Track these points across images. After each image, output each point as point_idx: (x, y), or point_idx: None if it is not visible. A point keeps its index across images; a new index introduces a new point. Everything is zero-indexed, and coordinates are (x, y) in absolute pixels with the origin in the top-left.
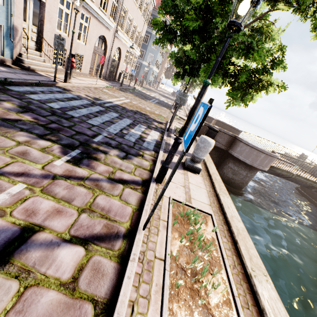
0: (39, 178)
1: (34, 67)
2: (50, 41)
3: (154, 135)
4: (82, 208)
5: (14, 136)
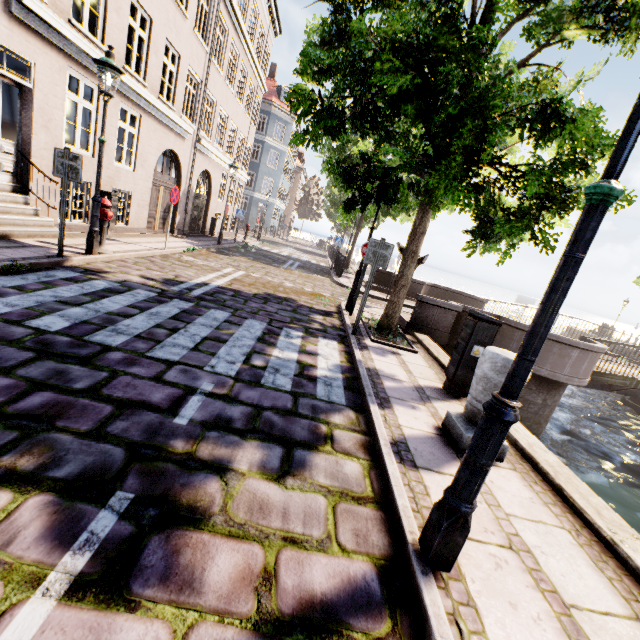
0: None
1: (7, 228)
2: (50, 168)
3: (330, 352)
4: None
5: None
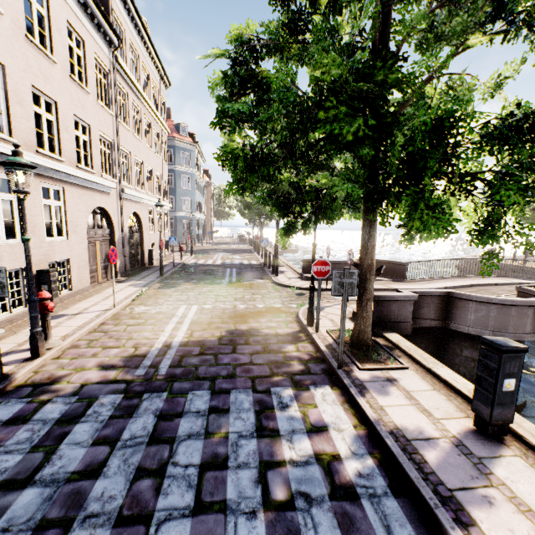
0: None
1: None
2: None
3: (334, 413)
4: None
5: None
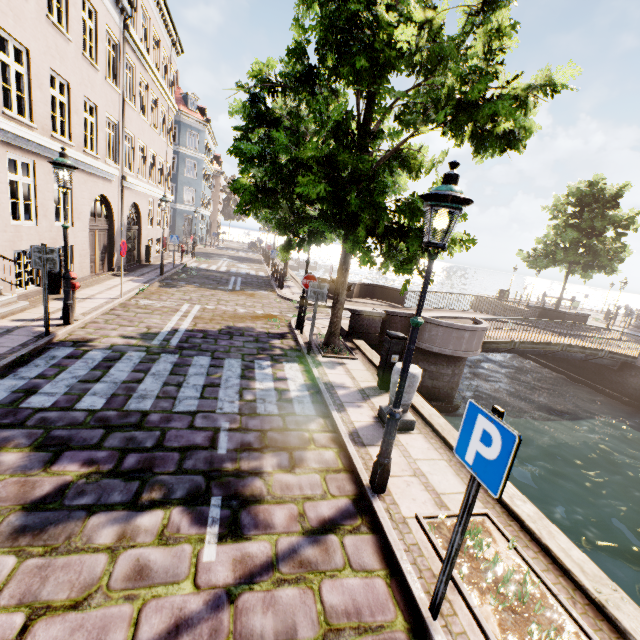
0: (209, 616)
1: None
2: (4, 248)
3: (295, 374)
4: (321, 636)
5: (91, 539)
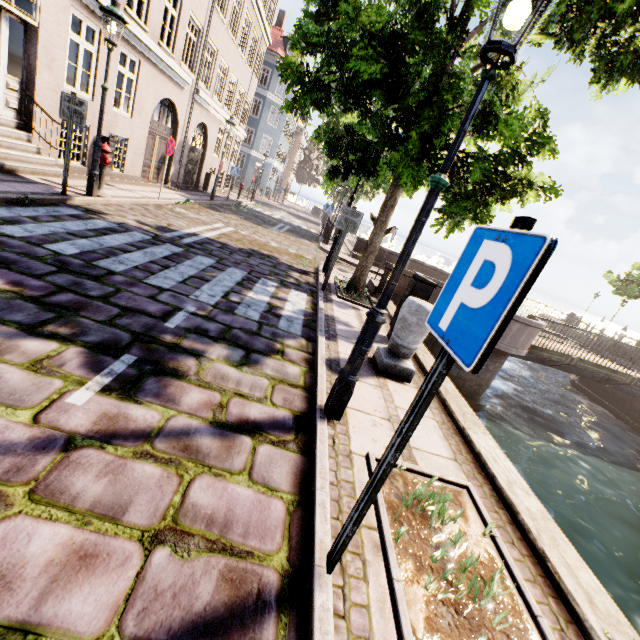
0: (24, 452)
1: (14, 164)
2: (52, 109)
3: (298, 300)
4: (155, 531)
5: None
